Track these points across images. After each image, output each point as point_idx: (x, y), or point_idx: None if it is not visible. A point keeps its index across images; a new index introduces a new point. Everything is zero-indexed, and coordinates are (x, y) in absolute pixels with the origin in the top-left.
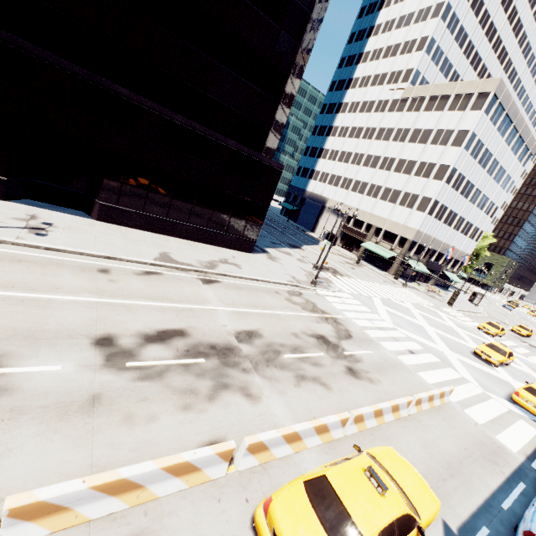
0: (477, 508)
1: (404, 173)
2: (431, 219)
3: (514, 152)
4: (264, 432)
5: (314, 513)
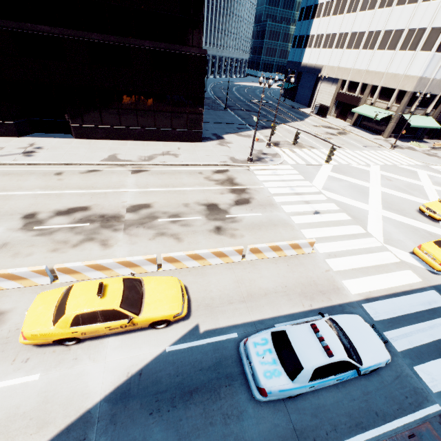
0: (244, 323)
1: (409, 3)
2: None
3: None
4: (71, 263)
5: (57, 302)
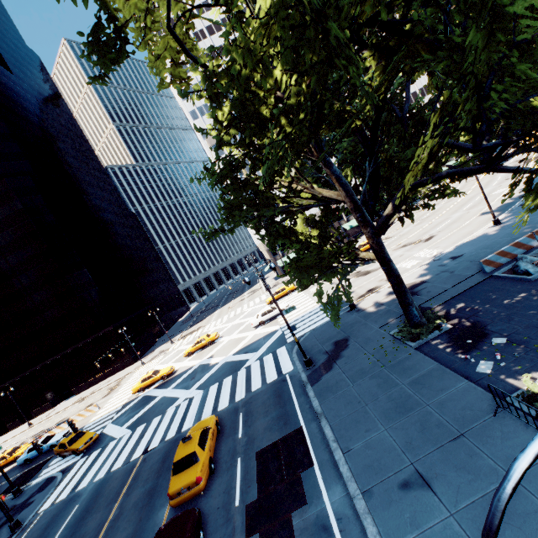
0: None
1: None
2: None
3: None
4: None
5: None
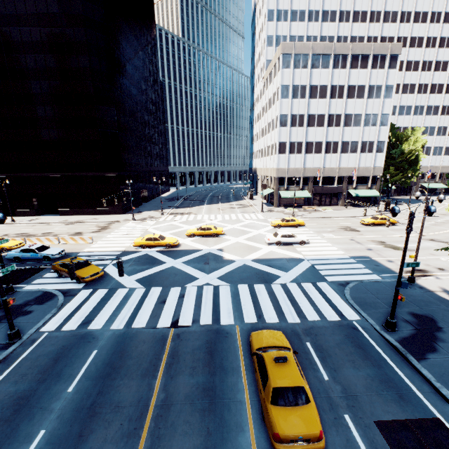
0: None
1: (269, 132)
2: (287, 156)
3: (362, 67)
4: None
5: None
